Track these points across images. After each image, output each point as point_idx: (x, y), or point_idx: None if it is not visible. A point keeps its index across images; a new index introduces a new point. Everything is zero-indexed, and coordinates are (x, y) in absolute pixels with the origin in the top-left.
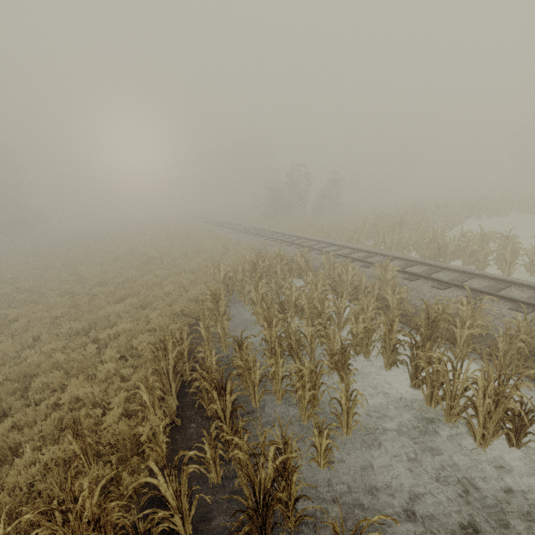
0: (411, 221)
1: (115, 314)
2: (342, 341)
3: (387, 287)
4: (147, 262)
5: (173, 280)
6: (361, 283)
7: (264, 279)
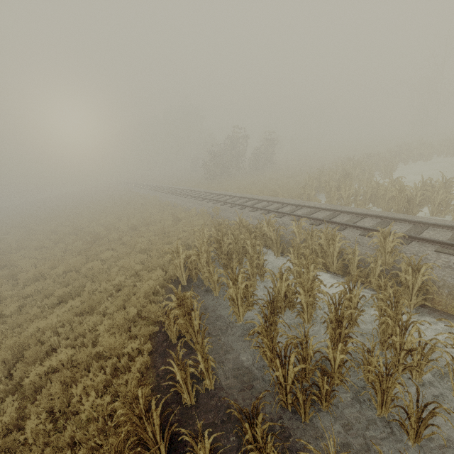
0: (354, 173)
1: (51, 328)
2: (418, 390)
3: (402, 264)
4: (92, 242)
5: (123, 265)
6: (354, 256)
7: (234, 260)
